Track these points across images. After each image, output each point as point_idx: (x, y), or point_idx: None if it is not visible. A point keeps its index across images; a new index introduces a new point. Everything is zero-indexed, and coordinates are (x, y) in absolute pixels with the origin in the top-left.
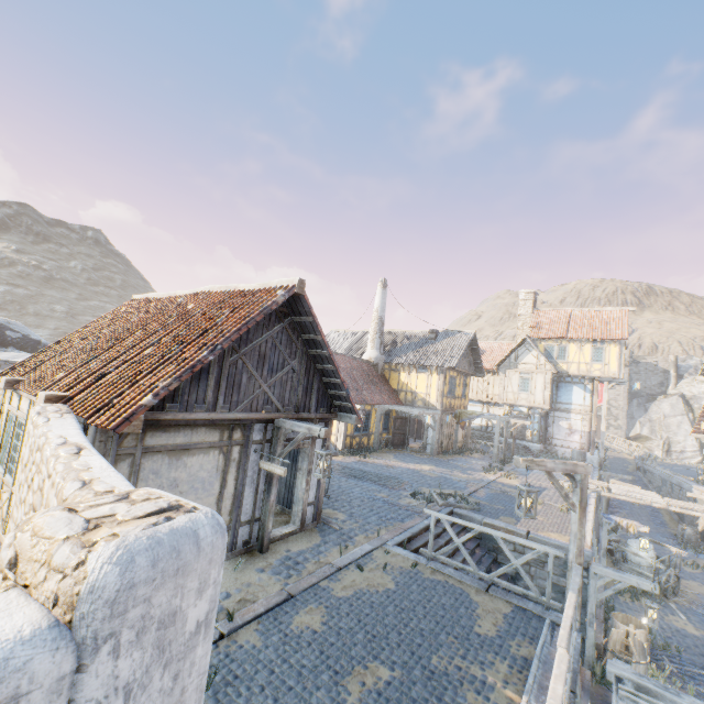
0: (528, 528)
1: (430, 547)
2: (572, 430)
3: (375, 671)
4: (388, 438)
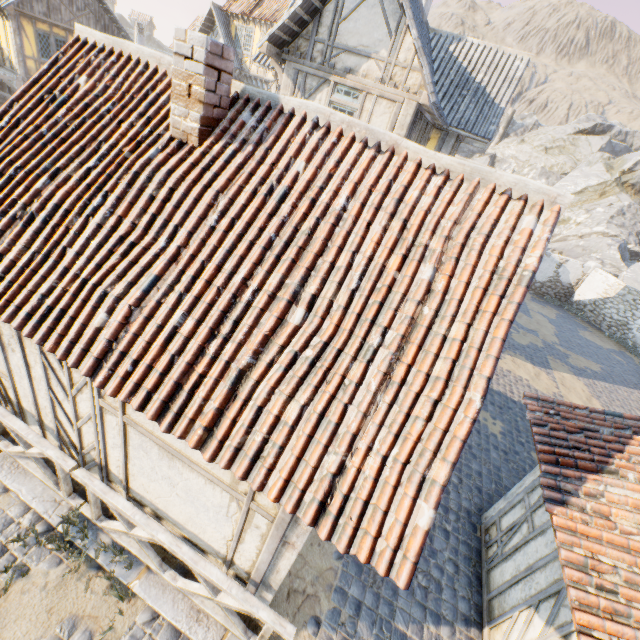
0: None
1: None
2: None
3: None
4: None
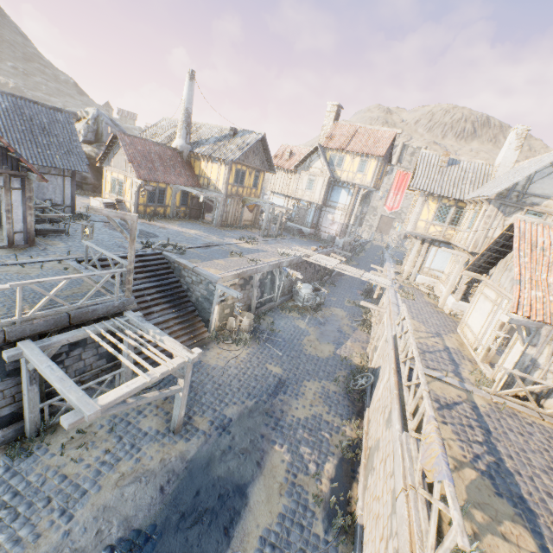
0: (201, 265)
1: (85, 261)
2: (334, 222)
3: None
4: (186, 211)
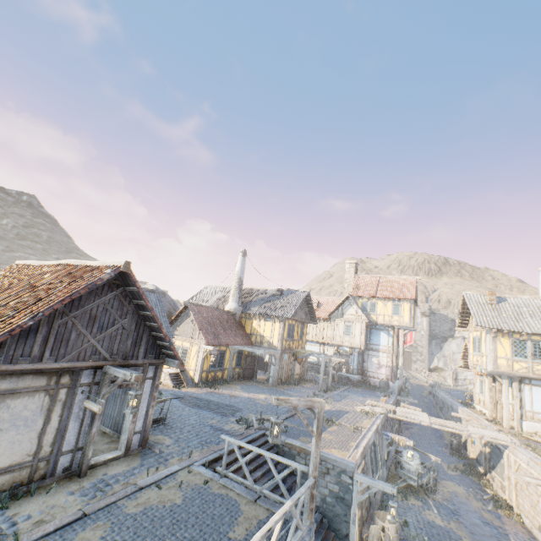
0: None
1: (223, 466)
2: (380, 365)
3: None
4: (240, 372)
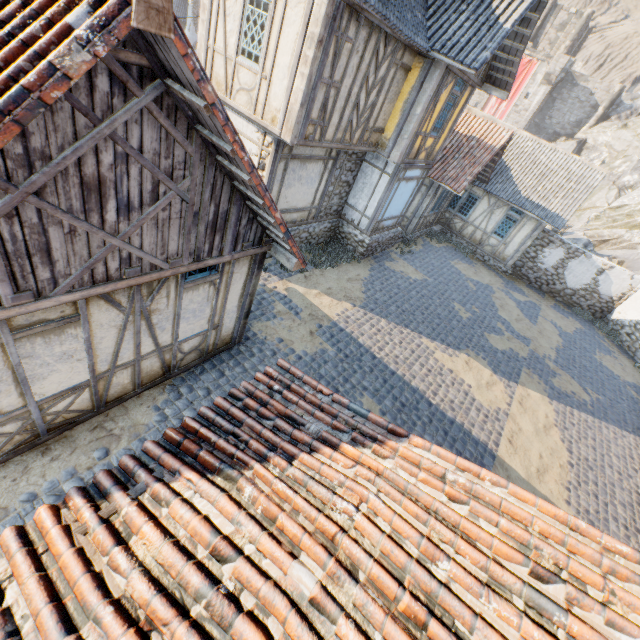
0: None
1: None
2: None
3: None
4: None
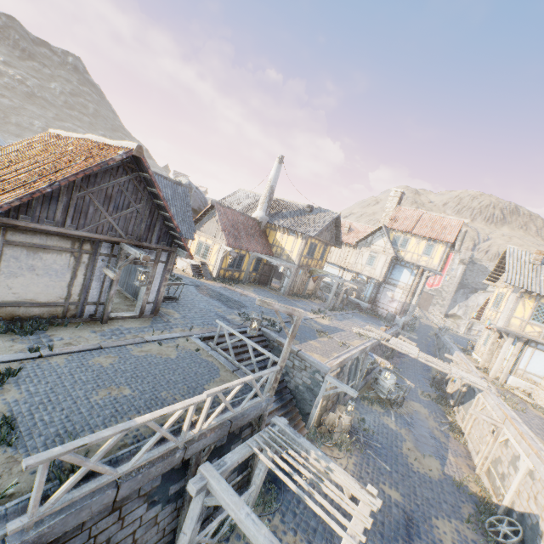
0: (302, 348)
1: (214, 342)
2: (393, 299)
3: (122, 390)
4: (256, 277)
